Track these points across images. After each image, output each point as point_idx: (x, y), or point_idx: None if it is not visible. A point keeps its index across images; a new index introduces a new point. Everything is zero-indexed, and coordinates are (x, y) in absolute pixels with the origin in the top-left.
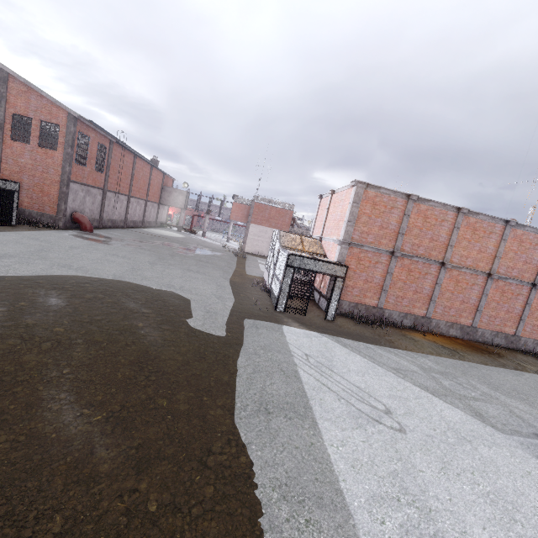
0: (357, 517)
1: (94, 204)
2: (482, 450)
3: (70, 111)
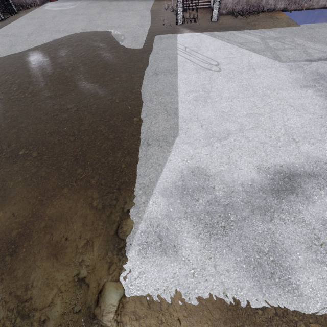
0: (180, 96)
1: None
2: (258, 71)
3: None
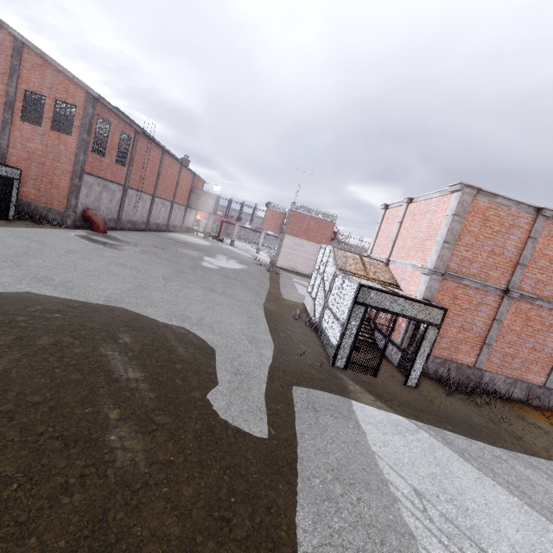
0: None
1: (112, 202)
2: None
3: (89, 89)
